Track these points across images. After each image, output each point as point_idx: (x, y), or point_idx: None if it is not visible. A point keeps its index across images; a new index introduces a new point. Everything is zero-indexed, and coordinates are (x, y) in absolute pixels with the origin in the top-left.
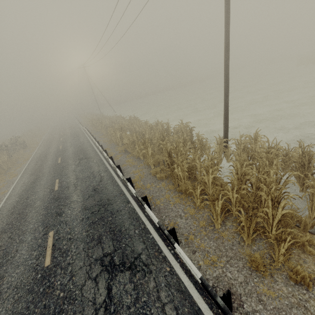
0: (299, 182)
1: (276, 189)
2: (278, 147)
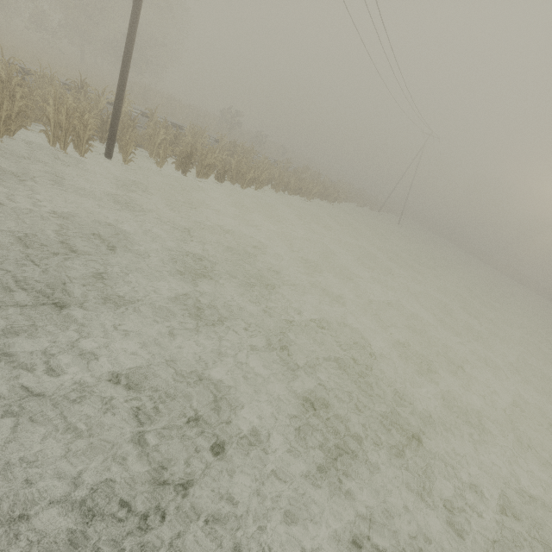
0: None
1: None
2: None
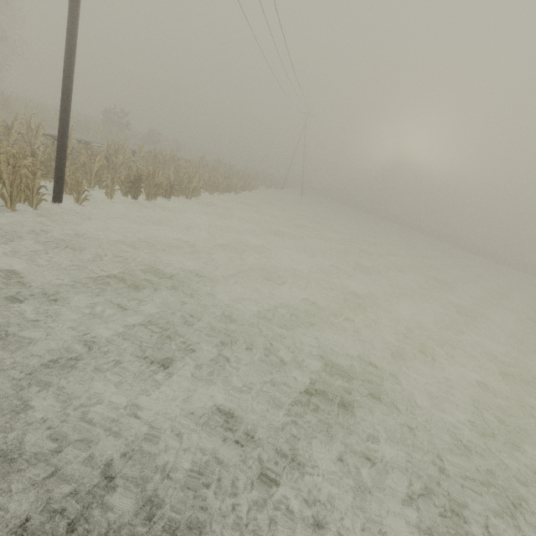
0: None
1: None
2: None
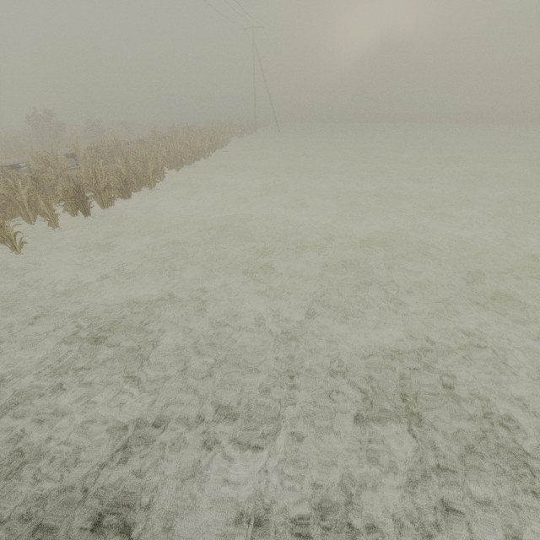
0: None
1: None
2: None
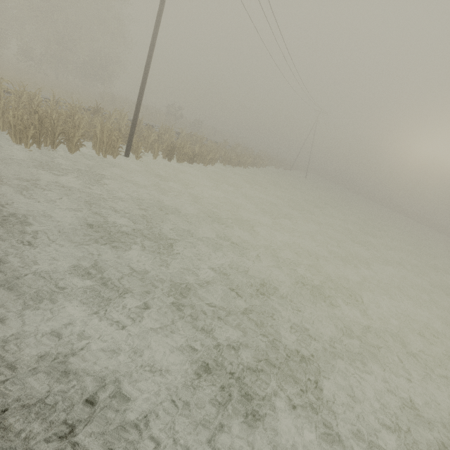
0: (47, 145)
1: (20, 105)
2: (64, 112)
